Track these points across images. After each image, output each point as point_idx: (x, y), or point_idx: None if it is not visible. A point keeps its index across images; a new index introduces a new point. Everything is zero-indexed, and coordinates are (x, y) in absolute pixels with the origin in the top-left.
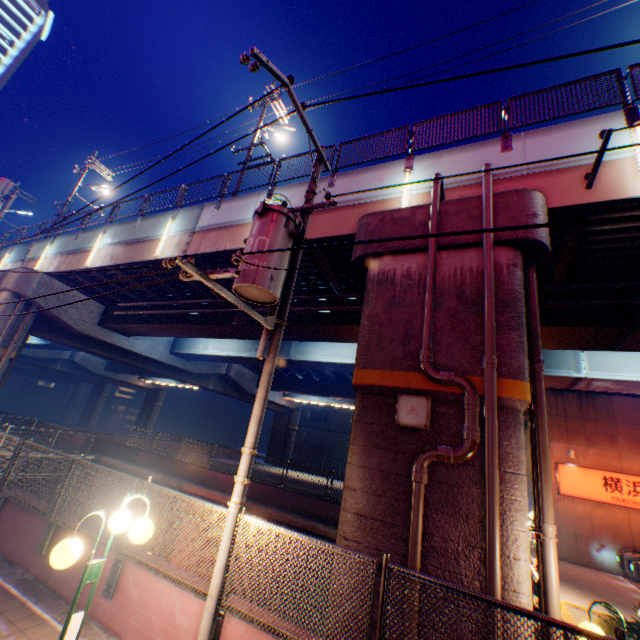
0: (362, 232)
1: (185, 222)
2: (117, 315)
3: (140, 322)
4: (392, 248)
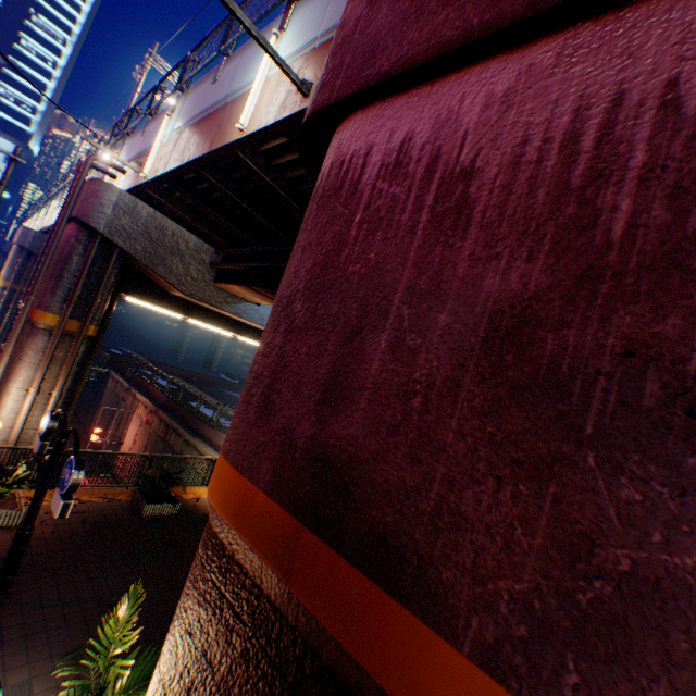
0: None
1: None
2: None
3: None
4: None
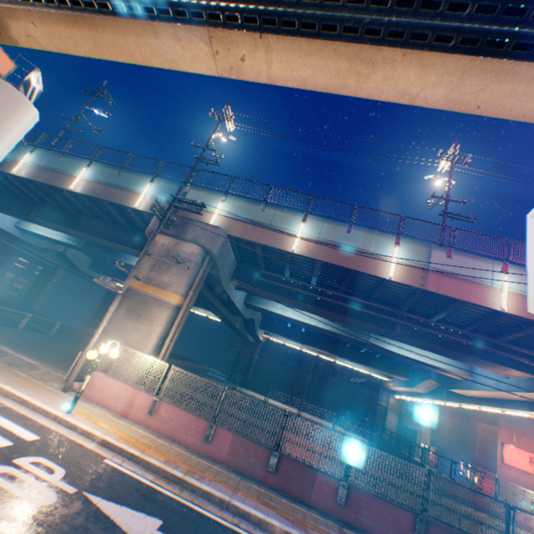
0: None
1: (412, 253)
2: (254, 277)
3: (286, 294)
4: None
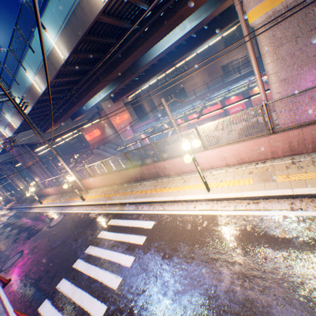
0: None
1: None
2: None
3: None
4: None
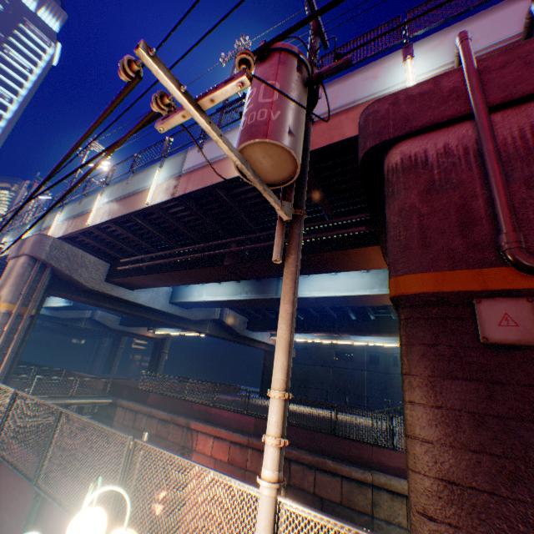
0: (369, 122)
1: (171, 169)
2: (120, 270)
3: (140, 274)
4: (416, 127)
